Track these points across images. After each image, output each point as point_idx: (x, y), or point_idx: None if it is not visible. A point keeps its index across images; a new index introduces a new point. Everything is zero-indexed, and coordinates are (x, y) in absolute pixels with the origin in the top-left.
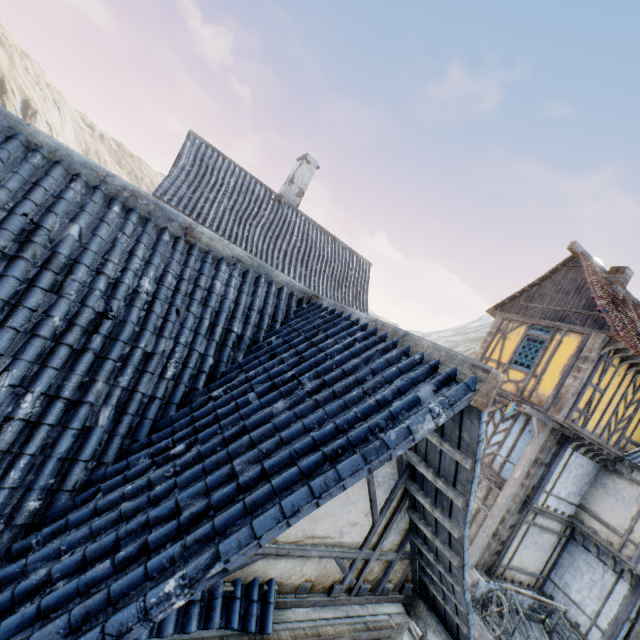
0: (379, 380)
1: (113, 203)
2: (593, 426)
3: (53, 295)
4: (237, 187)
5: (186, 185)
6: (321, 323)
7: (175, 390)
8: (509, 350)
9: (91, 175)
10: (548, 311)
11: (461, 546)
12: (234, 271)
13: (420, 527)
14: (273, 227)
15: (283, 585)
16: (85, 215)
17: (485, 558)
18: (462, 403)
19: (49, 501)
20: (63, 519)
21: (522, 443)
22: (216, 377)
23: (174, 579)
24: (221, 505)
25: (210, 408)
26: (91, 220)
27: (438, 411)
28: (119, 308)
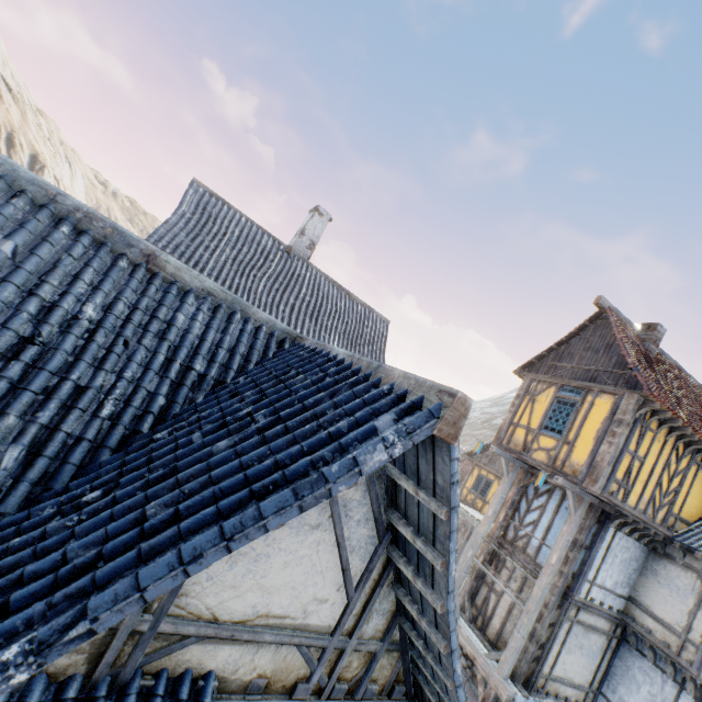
0: (338, 412)
1: (62, 223)
2: (635, 500)
3: None
4: (242, 237)
5: (185, 232)
6: (297, 361)
7: (111, 432)
8: (539, 414)
9: (39, 193)
10: (578, 370)
11: (447, 625)
12: (203, 304)
13: (406, 606)
14: (280, 279)
15: (227, 681)
16: (24, 232)
17: (522, 666)
18: (423, 432)
19: None
20: None
21: (559, 522)
22: (166, 419)
23: (19, 644)
24: (115, 554)
25: (147, 451)
26: (32, 239)
27: (393, 440)
28: (51, 334)
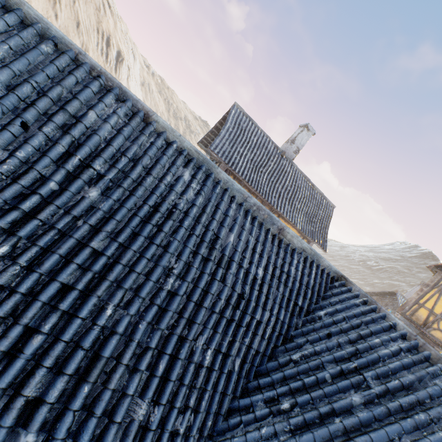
0: (441, 412)
1: (248, 215)
2: None
3: (220, 283)
4: (257, 144)
5: (228, 142)
6: (360, 313)
7: (268, 346)
8: None
9: (240, 196)
10: None
11: None
12: (300, 258)
13: None
14: (274, 174)
15: None
16: (236, 226)
17: None
18: None
19: (214, 420)
20: (224, 437)
21: None
22: (288, 338)
23: None
24: None
25: (295, 372)
26: (237, 228)
27: None
28: (247, 290)
